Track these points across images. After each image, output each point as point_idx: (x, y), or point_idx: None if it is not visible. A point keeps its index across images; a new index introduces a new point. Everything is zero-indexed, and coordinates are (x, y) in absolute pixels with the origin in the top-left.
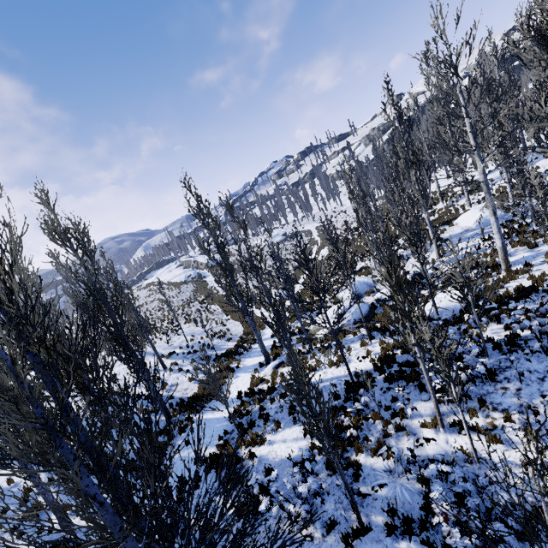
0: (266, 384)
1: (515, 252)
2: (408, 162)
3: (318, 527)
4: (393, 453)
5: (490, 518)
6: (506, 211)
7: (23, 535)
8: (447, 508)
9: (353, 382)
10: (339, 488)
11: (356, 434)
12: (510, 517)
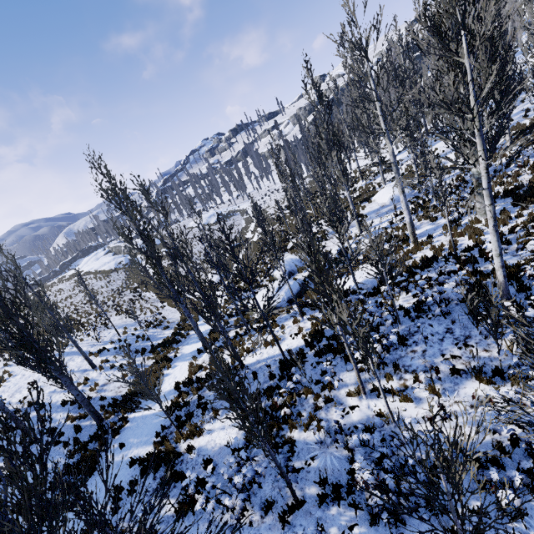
0: (205, 371)
1: (420, 225)
2: (330, 142)
3: (257, 510)
4: (323, 426)
5: (403, 473)
6: (413, 189)
7: None
8: (367, 476)
9: (286, 361)
10: (274, 470)
11: (290, 412)
12: (419, 471)
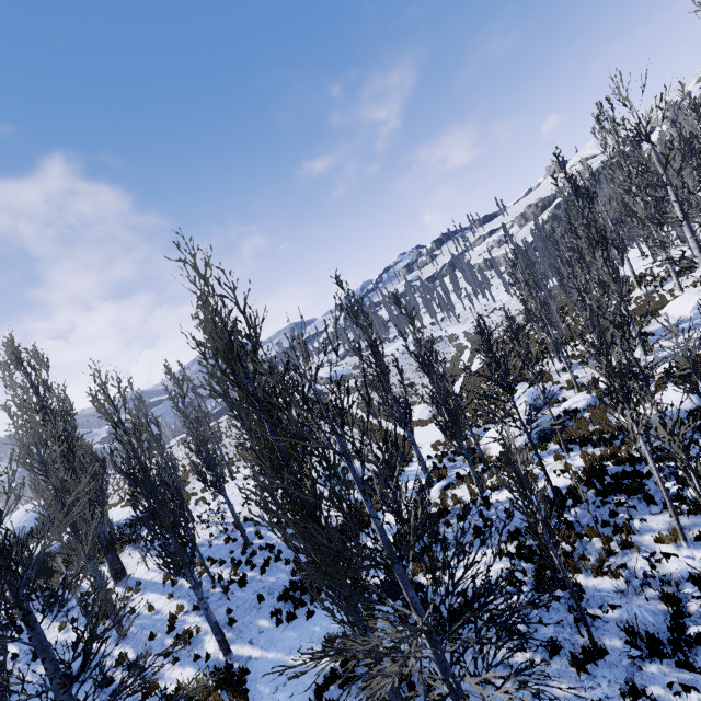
0: (435, 508)
1: None
2: (592, 241)
3: (538, 649)
4: (623, 566)
5: None
6: None
7: (178, 661)
8: None
9: (555, 494)
10: (560, 603)
11: (570, 549)
12: None
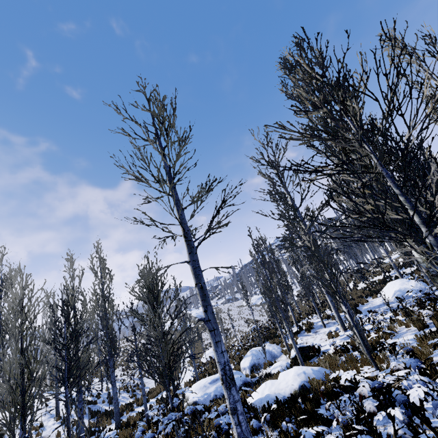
0: None
1: (404, 332)
2: (291, 232)
3: None
4: None
5: None
6: (428, 284)
7: None
8: None
9: None
10: None
11: None
12: None
